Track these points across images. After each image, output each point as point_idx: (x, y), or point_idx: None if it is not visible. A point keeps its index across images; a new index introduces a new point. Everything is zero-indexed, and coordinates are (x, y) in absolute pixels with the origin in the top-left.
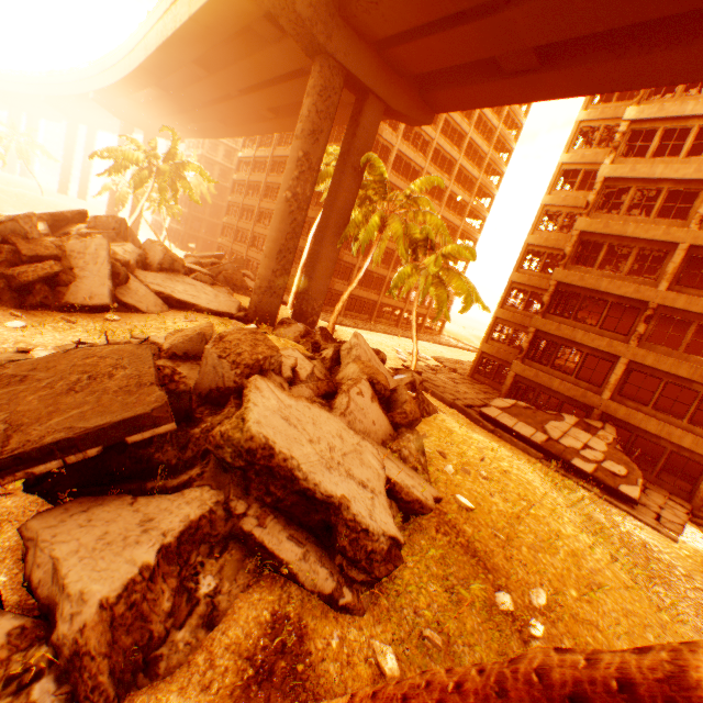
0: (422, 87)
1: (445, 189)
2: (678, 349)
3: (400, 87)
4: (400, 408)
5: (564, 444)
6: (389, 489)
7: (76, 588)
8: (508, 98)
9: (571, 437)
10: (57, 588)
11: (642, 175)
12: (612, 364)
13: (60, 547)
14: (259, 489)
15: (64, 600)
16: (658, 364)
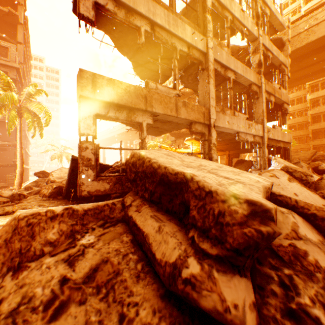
0: None
1: None
2: None
3: None
4: None
5: None
6: None
7: None
8: None
9: None
10: None
11: (321, 95)
12: None
13: None
14: None
15: None
16: None
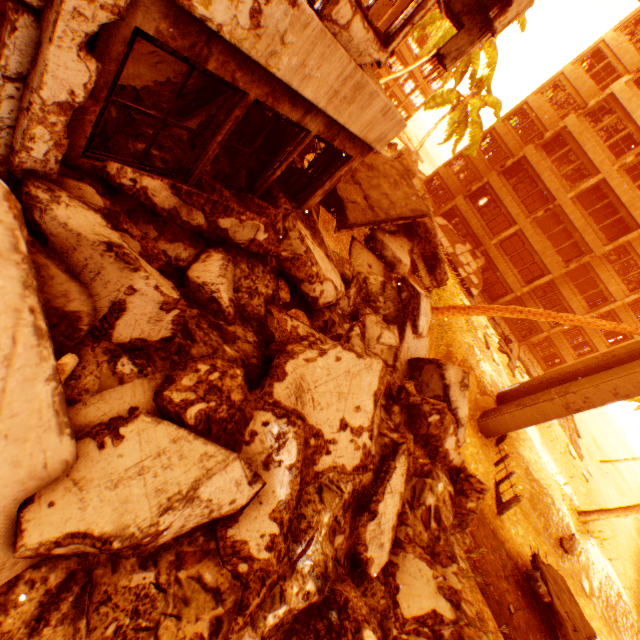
0: None
1: None
2: (545, 235)
3: None
4: None
5: (459, 259)
6: None
7: (404, 262)
8: None
9: (464, 257)
10: (395, 260)
11: (629, 109)
12: (510, 226)
13: (392, 248)
14: (421, 247)
15: (400, 264)
16: (530, 238)
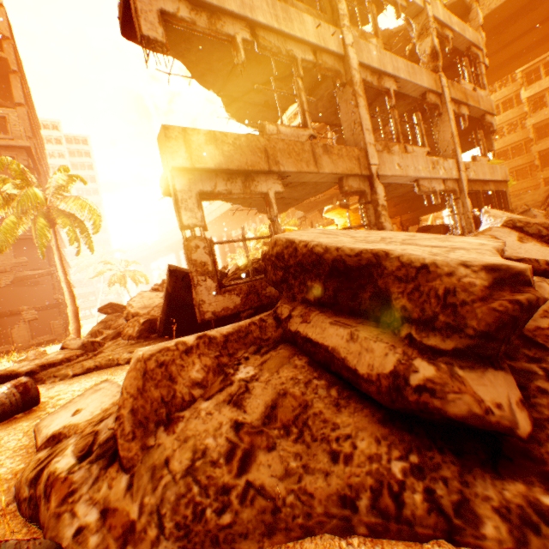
0: None
1: None
2: None
3: None
4: None
5: None
6: None
7: None
8: None
9: None
10: None
11: (546, 86)
12: None
13: None
14: None
15: None
16: None
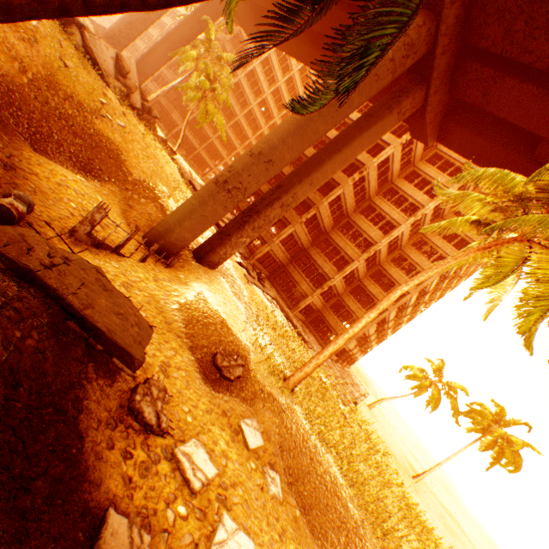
0: (257, 16)
1: (273, 118)
2: None
3: (245, 4)
4: (126, 81)
5: None
6: (83, 37)
7: None
8: (283, 47)
9: None
10: None
11: None
12: None
13: None
14: None
15: None
16: None
